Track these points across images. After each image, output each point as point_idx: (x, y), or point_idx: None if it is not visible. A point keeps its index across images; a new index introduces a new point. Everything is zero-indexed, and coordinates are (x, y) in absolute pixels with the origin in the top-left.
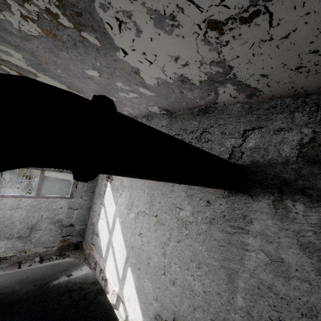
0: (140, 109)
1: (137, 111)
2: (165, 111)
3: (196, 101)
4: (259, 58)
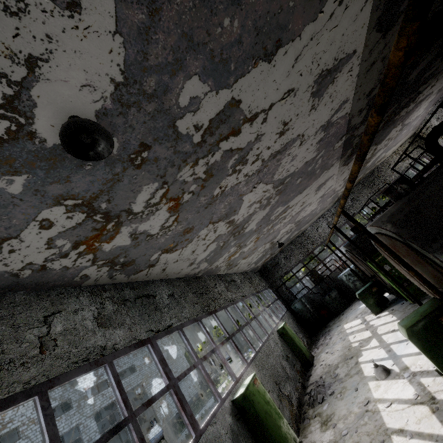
0: (424, 116)
1: (423, 118)
2: (434, 104)
3: (441, 93)
4: (442, 85)
